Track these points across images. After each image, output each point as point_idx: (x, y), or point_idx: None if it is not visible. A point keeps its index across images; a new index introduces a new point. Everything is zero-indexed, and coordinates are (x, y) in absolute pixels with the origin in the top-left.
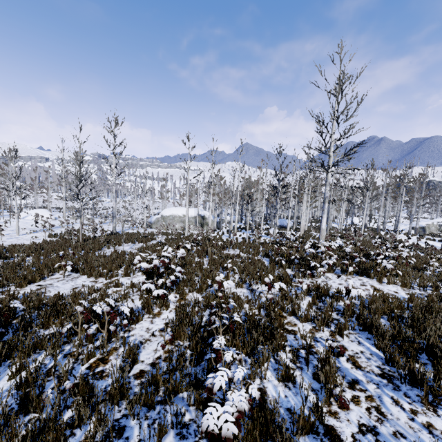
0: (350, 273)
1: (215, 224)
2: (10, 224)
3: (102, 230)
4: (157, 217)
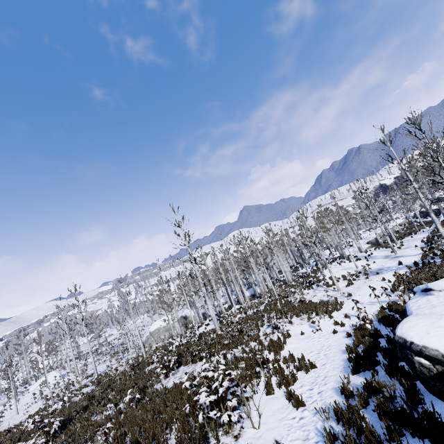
0: (197, 361)
1: (198, 319)
2: (19, 403)
3: (90, 375)
4: (146, 336)
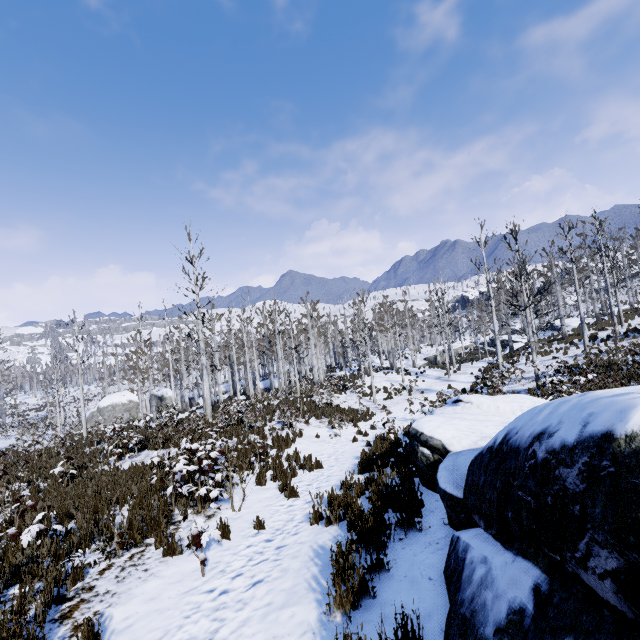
0: (170, 446)
1: (180, 404)
2: None
3: None
4: (91, 412)
